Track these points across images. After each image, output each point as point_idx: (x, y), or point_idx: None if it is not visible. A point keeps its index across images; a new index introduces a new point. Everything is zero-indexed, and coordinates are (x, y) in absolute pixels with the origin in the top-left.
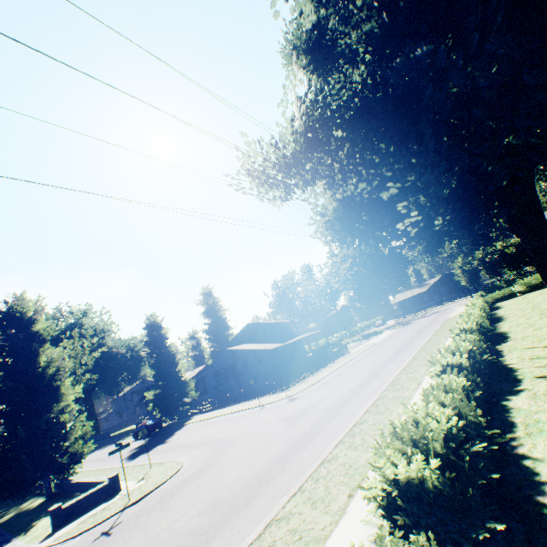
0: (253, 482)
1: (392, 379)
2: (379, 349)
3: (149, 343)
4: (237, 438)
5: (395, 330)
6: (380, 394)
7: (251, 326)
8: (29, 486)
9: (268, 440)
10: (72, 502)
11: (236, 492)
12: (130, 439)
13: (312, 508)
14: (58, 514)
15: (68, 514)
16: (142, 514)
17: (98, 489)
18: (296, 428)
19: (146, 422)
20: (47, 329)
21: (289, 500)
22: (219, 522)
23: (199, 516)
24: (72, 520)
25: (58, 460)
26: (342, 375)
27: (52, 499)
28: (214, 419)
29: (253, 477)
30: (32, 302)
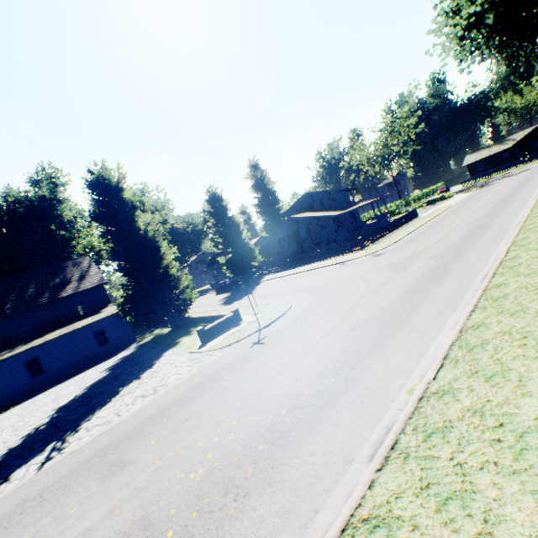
0: (396, 308)
1: (521, 226)
2: (462, 209)
3: (213, 214)
4: (335, 284)
5: (471, 193)
6: (515, 238)
7: (307, 196)
8: (160, 319)
9: (381, 282)
10: (210, 326)
11: (381, 315)
12: (211, 295)
13: (514, 318)
14: (203, 333)
15: (210, 333)
16: (283, 332)
17: (226, 319)
18: (409, 272)
19: (224, 281)
20: (134, 197)
21: (470, 315)
22: (384, 333)
23: (354, 331)
24: (214, 338)
25: (175, 302)
26: (429, 233)
27: (178, 329)
28: (290, 276)
29: (391, 305)
30: (111, 171)
